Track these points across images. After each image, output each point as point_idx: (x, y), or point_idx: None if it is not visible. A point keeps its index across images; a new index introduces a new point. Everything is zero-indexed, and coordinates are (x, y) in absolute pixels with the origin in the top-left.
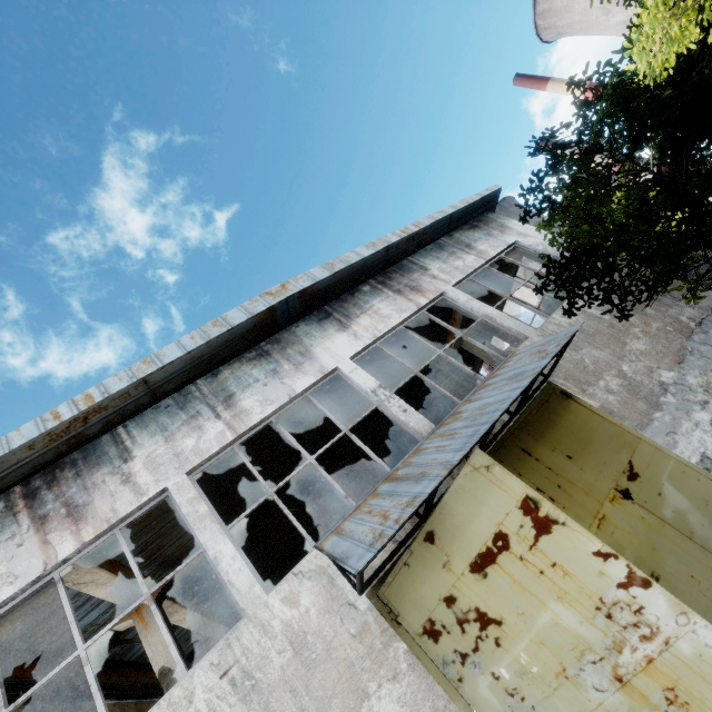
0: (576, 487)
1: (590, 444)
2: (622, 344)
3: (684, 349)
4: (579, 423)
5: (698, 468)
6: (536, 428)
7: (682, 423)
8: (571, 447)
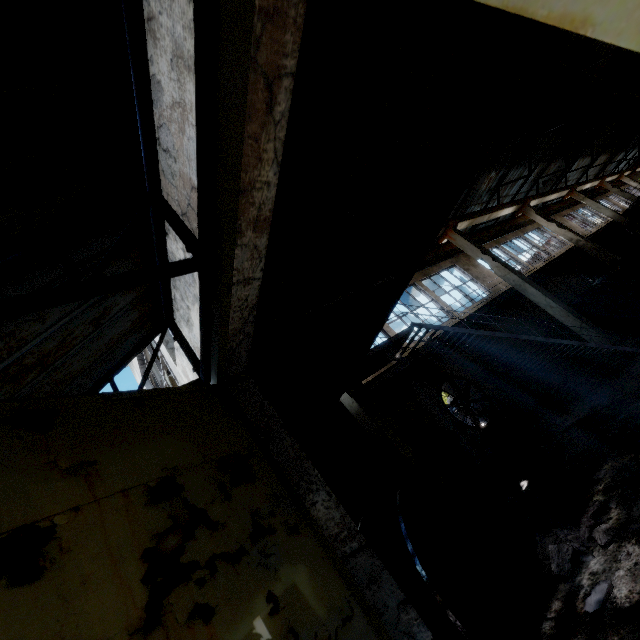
0: None
1: None
2: None
3: None
4: None
5: None
6: None
7: None
8: None
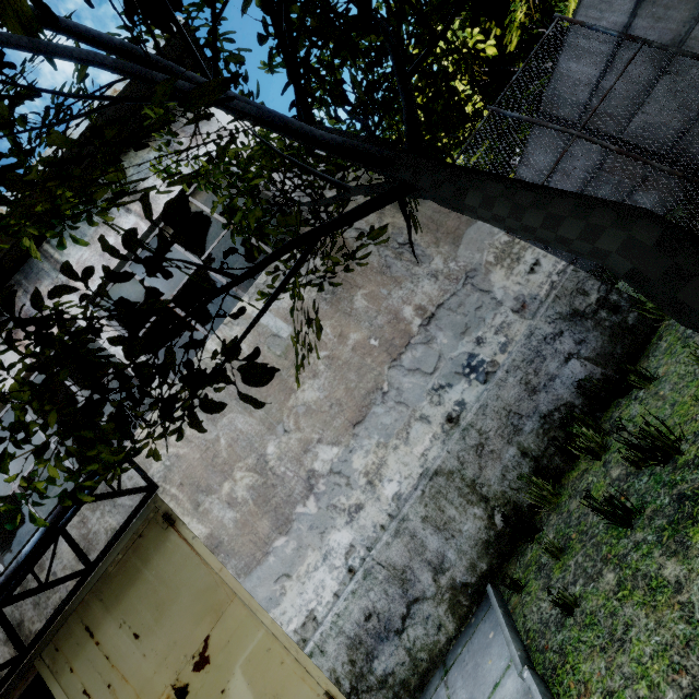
0: (129, 686)
1: (169, 610)
2: (286, 394)
3: (376, 391)
4: (167, 573)
5: (289, 643)
6: (113, 589)
7: (307, 555)
8: (144, 619)
